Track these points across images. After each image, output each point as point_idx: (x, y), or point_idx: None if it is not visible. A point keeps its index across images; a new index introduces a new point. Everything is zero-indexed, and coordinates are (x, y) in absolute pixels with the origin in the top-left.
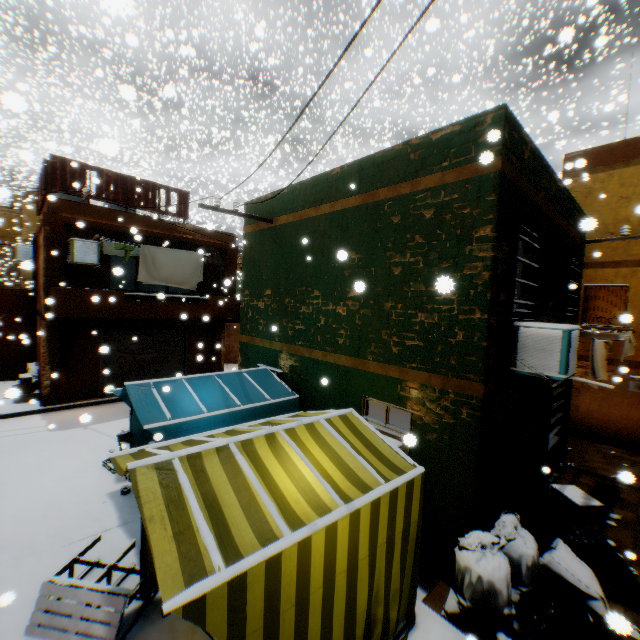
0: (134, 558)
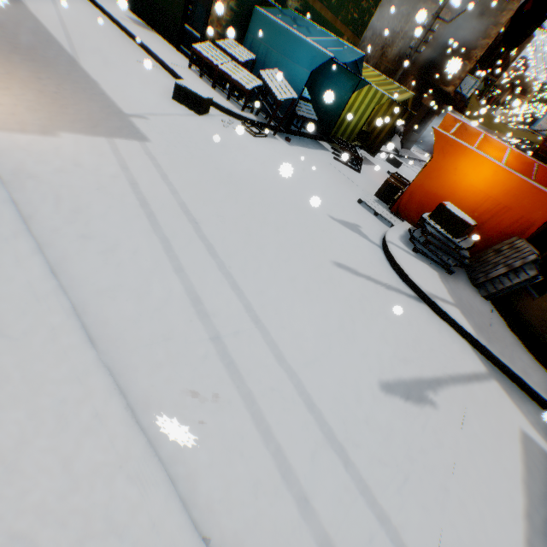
0: (328, 152)
